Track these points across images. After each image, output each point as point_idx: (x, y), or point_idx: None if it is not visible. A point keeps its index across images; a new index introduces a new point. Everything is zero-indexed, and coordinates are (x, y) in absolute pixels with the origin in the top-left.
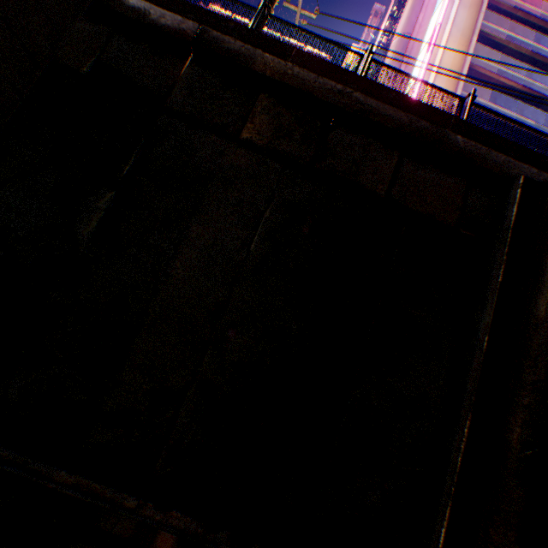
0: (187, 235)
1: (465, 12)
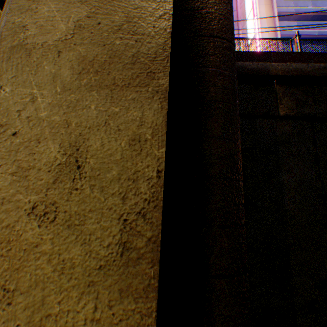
0: (281, 183)
1: None
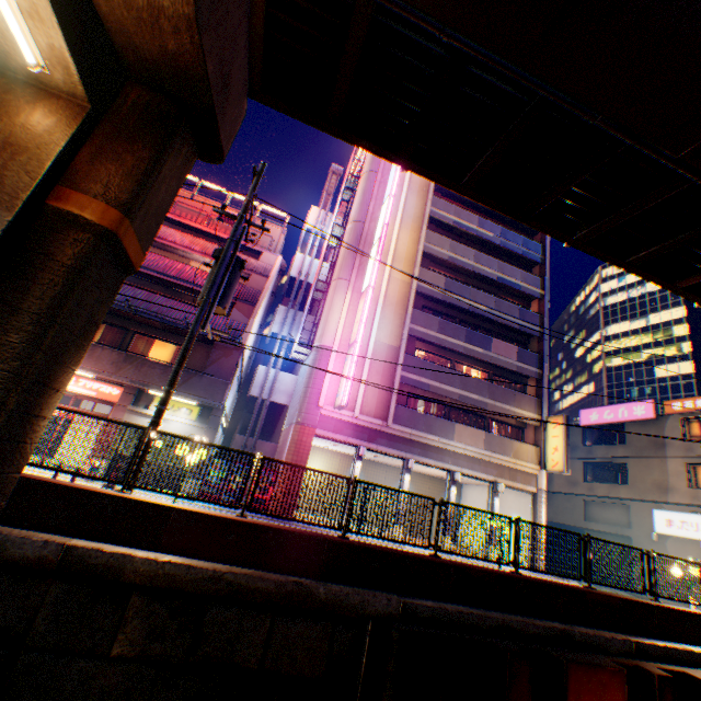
0: None
1: (415, 197)
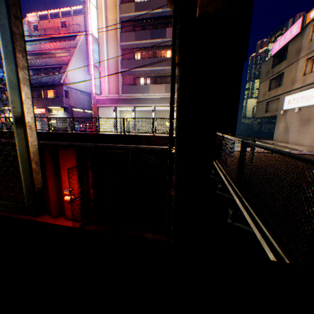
0: None
1: None
